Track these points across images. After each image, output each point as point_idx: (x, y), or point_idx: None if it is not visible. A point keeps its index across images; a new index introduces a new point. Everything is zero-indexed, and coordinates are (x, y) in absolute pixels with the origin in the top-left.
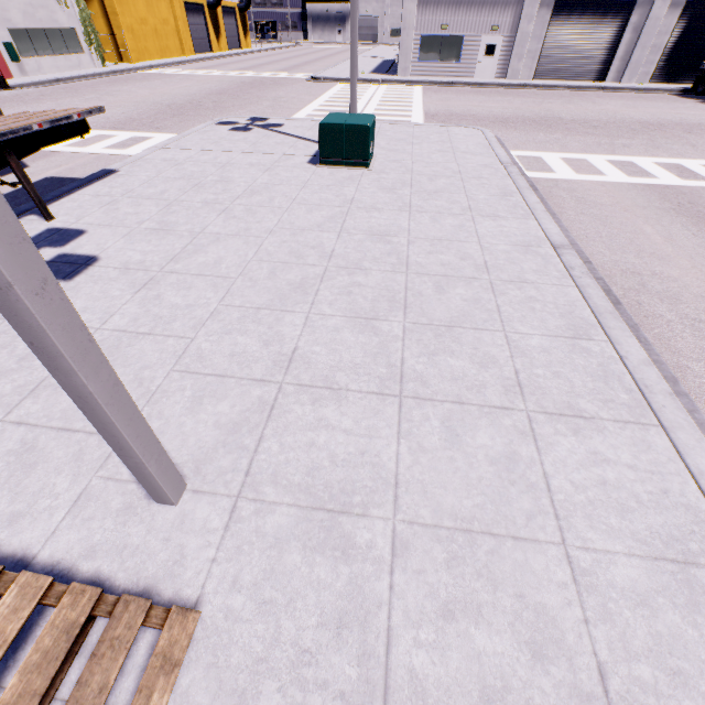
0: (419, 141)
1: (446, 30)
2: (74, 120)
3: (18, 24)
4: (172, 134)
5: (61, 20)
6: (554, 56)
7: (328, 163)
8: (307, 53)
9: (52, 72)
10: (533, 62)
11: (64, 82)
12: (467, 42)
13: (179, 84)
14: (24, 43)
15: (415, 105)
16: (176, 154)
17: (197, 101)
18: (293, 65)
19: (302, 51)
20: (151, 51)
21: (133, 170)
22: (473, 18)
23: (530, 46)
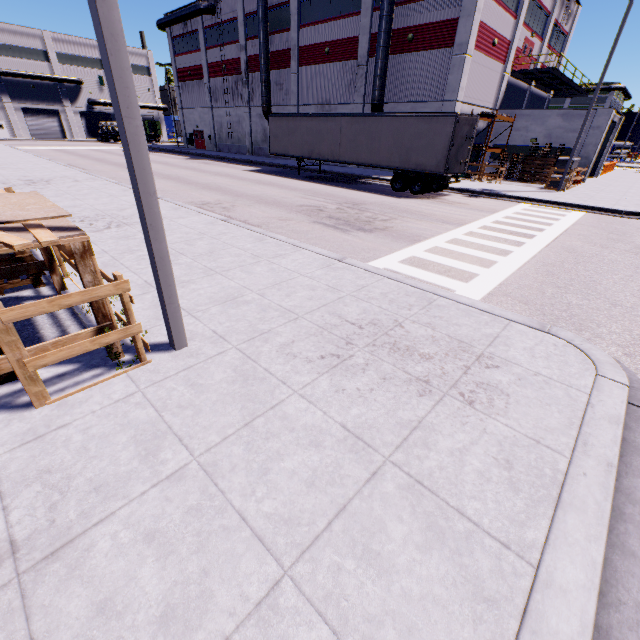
0: None
1: None
2: None
3: None
4: None
5: None
6: (37, 129)
7: None
8: None
9: None
10: (28, 131)
11: None
12: None
13: None
14: None
15: None
16: None
17: None
18: None
19: None
20: None
21: None
22: None
23: (21, 125)
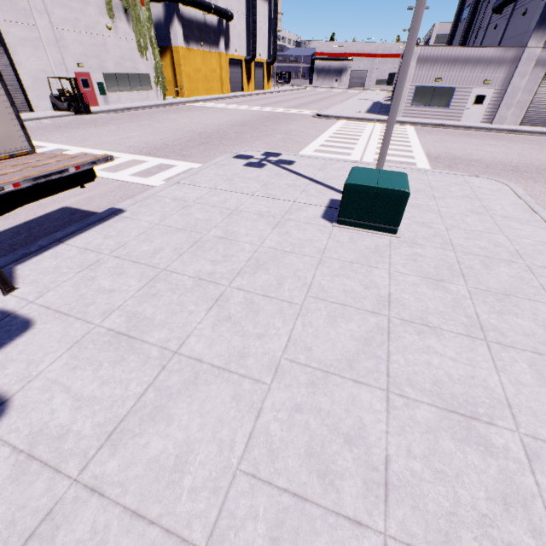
0: (440, 194)
1: (440, 82)
2: (70, 173)
3: (110, 70)
4: (193, 163)
5: (140, 68)
6: (543, 107)
7: (347, 223)
8: (312, 94)
9: (127, 102)
10: (521, 111)
11: (132, 110)
12: (458, 92)
13: (213, 115)
14: (112, 83)
15: (414, 145)
16: (188, 192)
17: (223, 131)
18: (301, 103)
19: (308, 92)
20: (200, 90)
21: (139, 211)
22: (466, 73)
23: (520, 98)
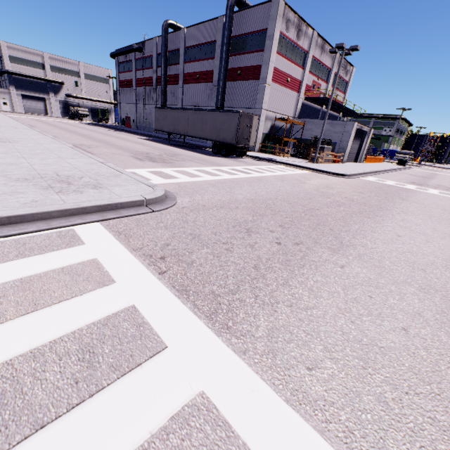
0: None
1: None
2: None
3: None
4: None
5: None
6: (29, 108)
7: None
8: None
9: None
10: (23, 108)
11: None
12: None
13: None
14: None
15: None
16: None
17: None
18: None
19: None
20: None
21: None
22: None
23: (19, 104)
